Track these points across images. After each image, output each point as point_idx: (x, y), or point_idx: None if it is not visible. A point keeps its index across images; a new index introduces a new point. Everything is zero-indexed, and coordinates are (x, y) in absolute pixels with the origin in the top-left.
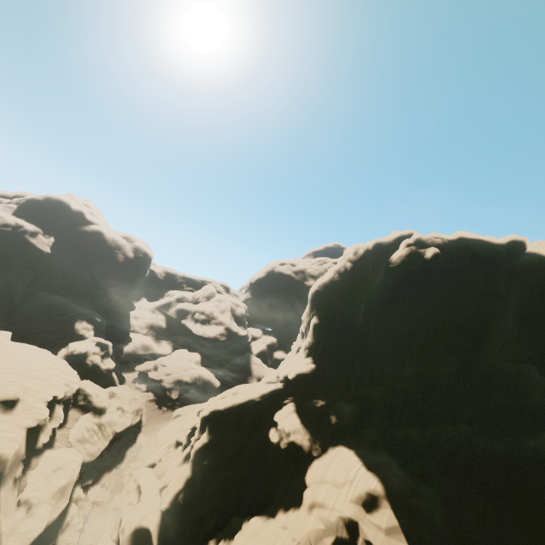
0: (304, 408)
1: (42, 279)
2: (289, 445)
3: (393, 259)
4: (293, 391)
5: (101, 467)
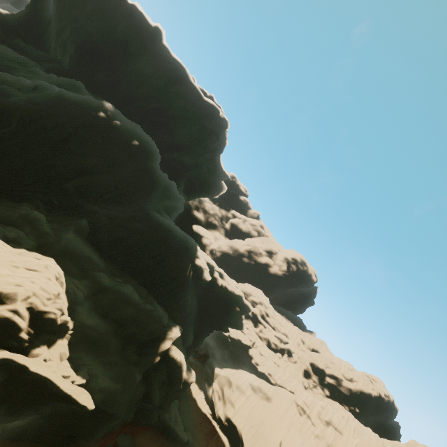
0: None
1: None
2: None
3: None
4: None
5: None
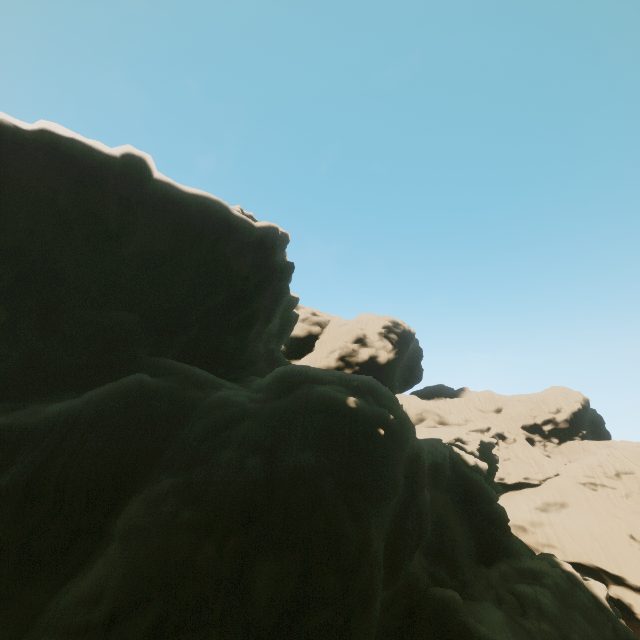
0: None
1: None
2: None
3: None
4: None
5: None
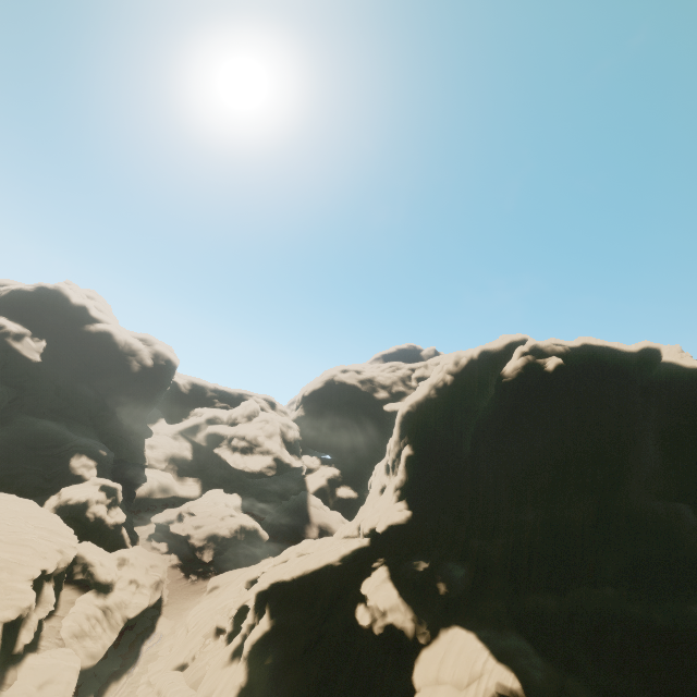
0: (401, 573)
1: (25, 398)
2: (385, 630)
3: (507, 371)
4: (383, 549)
5: (106, 675)
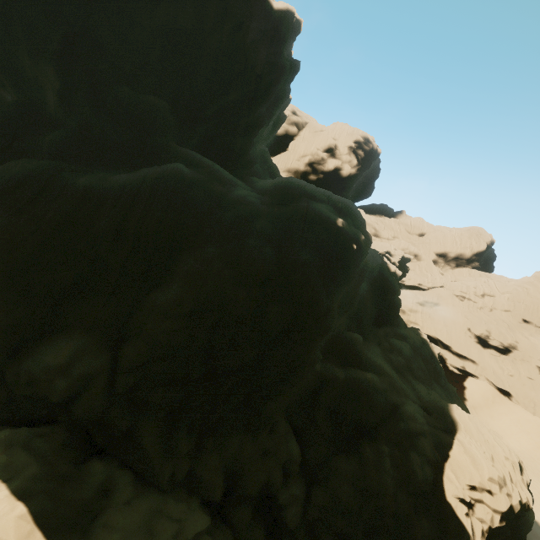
0: None
1: None
2: None
3: None
4: None
5: None
